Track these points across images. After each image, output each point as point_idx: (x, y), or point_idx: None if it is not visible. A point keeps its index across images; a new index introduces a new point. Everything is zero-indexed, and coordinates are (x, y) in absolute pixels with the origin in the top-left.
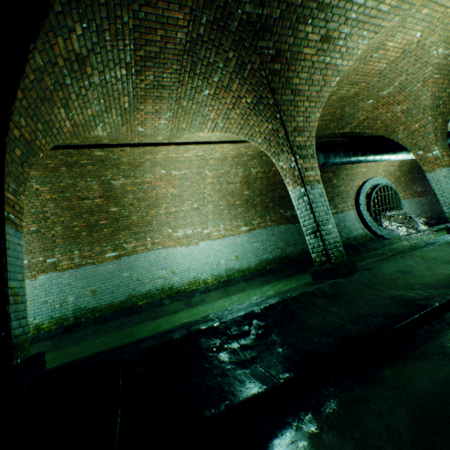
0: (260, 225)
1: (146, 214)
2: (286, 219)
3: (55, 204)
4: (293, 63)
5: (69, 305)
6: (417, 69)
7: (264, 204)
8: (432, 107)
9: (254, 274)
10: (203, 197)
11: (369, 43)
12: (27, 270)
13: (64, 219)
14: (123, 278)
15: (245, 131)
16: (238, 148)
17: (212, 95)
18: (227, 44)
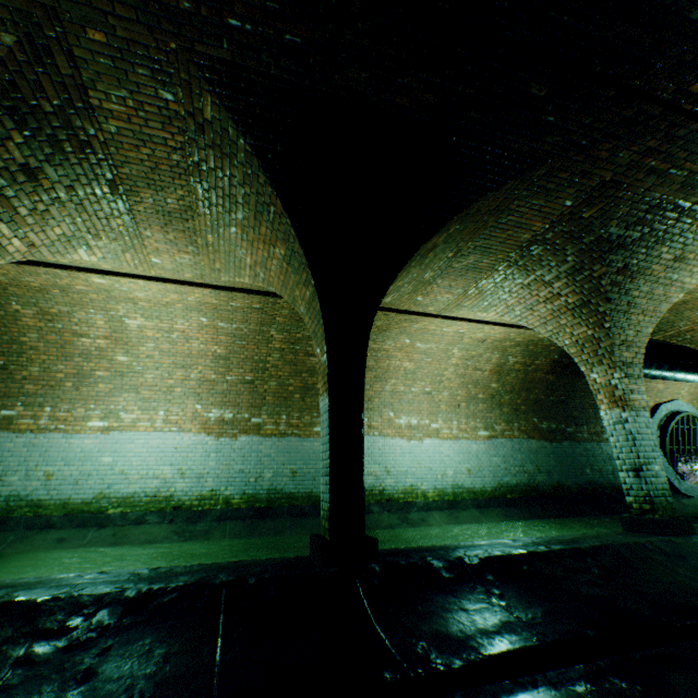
0: (504, 433)
1: (369, 387)
2: (540, 433)
3: (280, 354)
4: (637, 277)
5: (265, 482)
6: None
7: (513, 405)
8: None
9: (489, 501)
10: (440, 380)
11: None
12: (230, 426)
13: (282, 373)
14: None
15: (549, 327)
16: (509, 332)
17: (524, 285)
18: (571, 250)
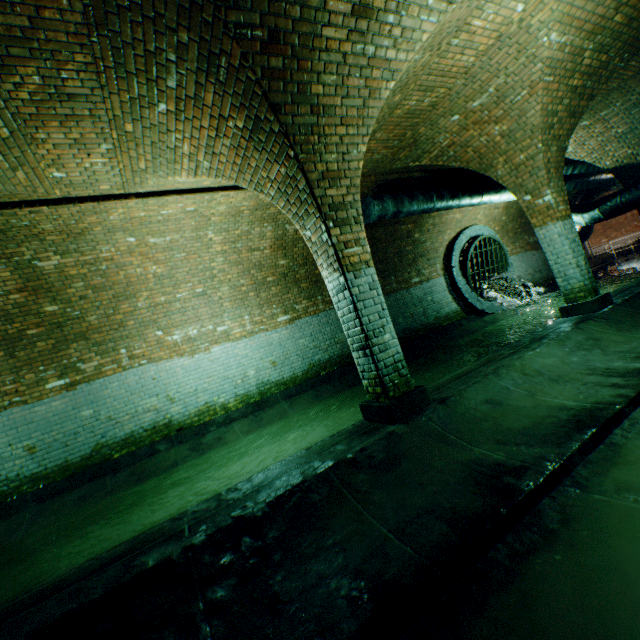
0: (308, 310)
1: (114, 311)
2: None
3: None
4: (307, 56)
5: None
6: (521, 66)
7: (312, 277)
8: (543, 129)
9: (301, 386)
10: (212, 276)
11: (440, 20)
12: None
13: None
14: (83, 419)
15: (248, 177)
16: (256, 195)
17: (175, 113)
18: (171, 15)
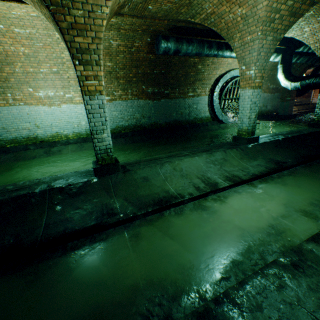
0: (121, 97)
1: (1, 70)
2: (147, 95)
3: None
4: None
5: None
6: None
7: (127, 78)
8: (265, 21)
9: None
10: (62, 62)
11: None
12: None
13: None
14: None
15: (38, 8)
16: None
17: None
18: None
